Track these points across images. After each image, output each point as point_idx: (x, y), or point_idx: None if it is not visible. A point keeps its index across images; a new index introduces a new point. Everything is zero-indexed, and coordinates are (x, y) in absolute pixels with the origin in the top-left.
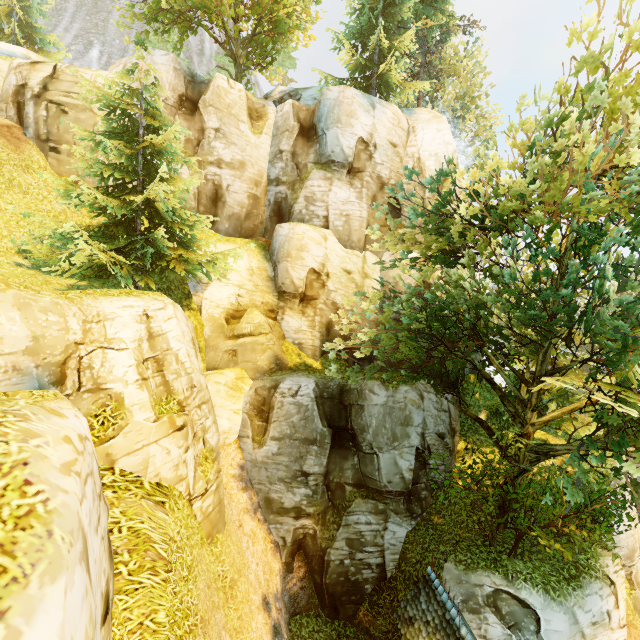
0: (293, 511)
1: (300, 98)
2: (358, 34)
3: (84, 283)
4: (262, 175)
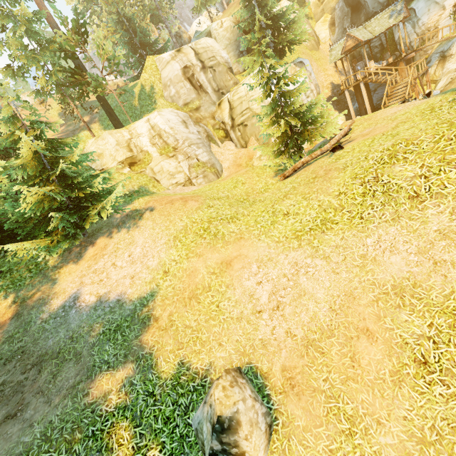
0: None
1: None
2: None
3: None
4: None
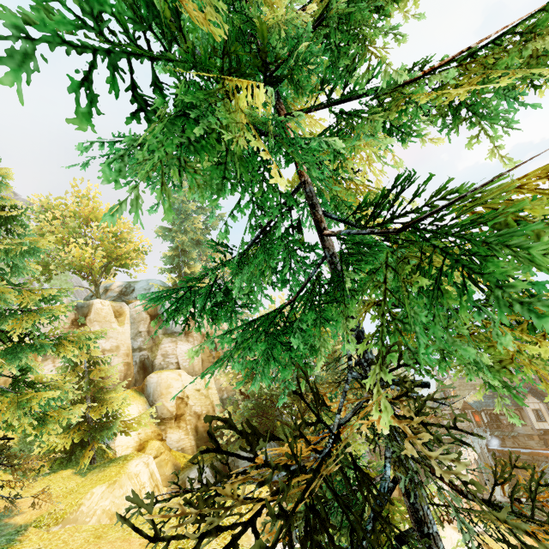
0: None
1: (134, 289)
2: (170, 263)
3: (72, 470)
4: (130, 348)
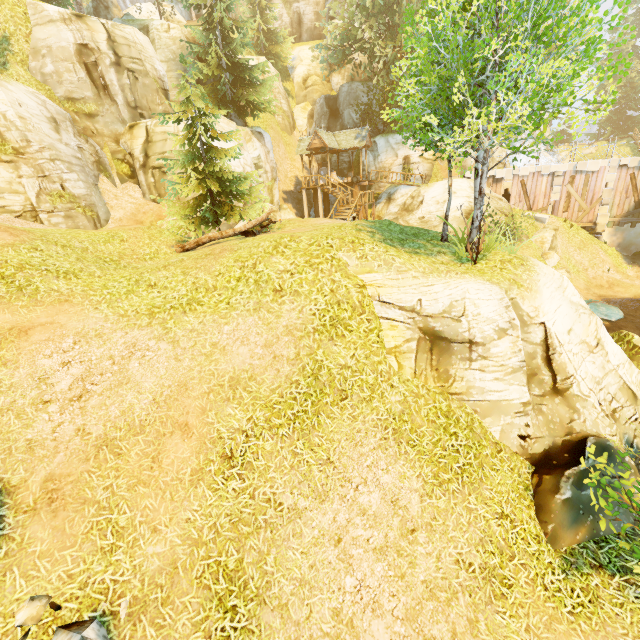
0: None
1: None
2: None
3: None
4: None
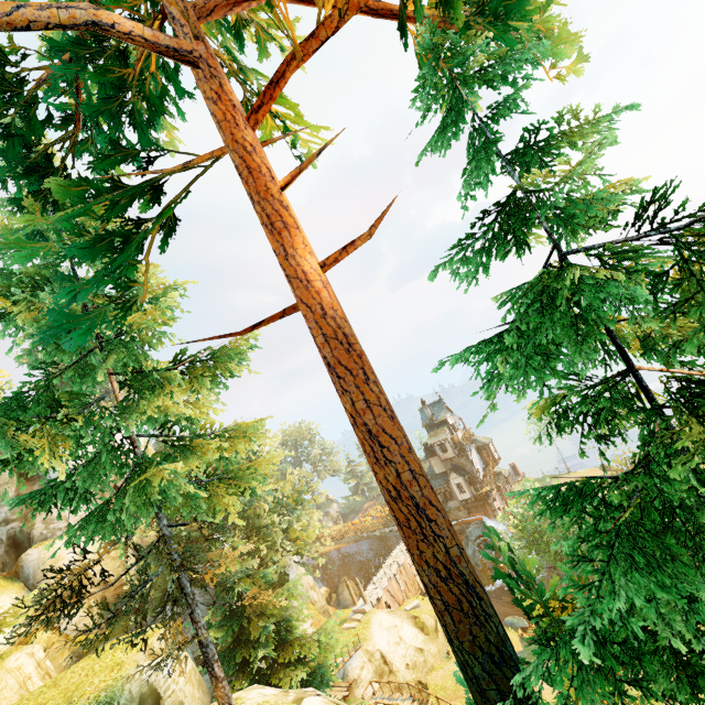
0: None
1: None
2: None
3: None
4: None
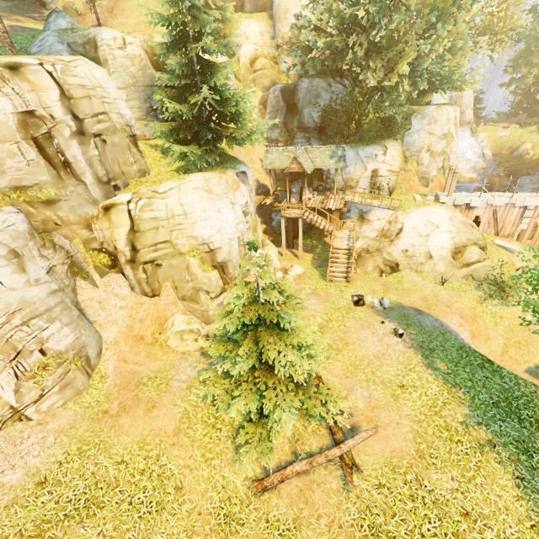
0: (275, 141)
1: None
2: None
3: None
4: None
